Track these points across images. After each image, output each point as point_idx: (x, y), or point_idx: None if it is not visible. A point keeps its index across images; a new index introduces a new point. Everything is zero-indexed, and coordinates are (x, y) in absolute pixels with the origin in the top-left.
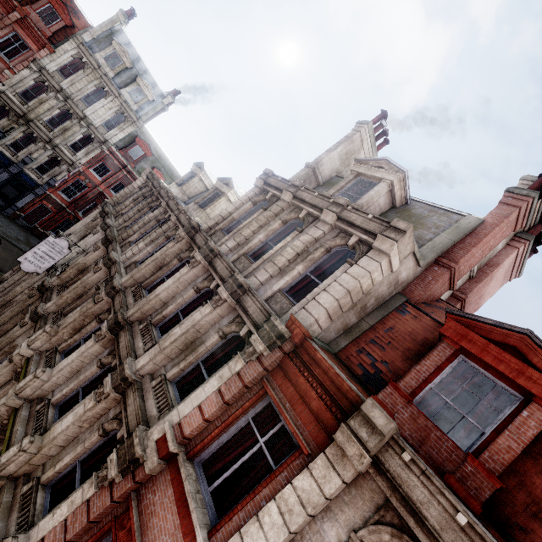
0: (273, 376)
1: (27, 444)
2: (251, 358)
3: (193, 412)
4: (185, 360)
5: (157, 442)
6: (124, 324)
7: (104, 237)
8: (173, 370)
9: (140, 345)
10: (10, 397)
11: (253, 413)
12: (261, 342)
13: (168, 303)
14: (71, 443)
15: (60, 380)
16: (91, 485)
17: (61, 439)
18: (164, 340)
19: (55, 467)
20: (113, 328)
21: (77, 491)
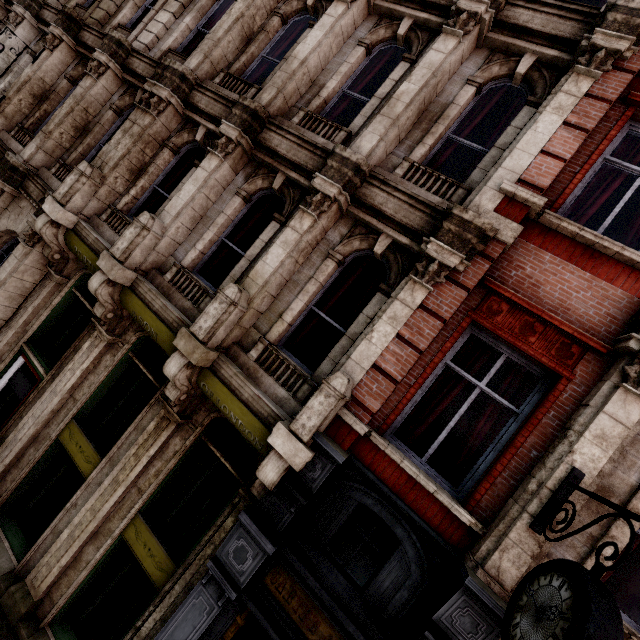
0: (637, 90)
1: (237, 293)
2: (604, 68)
3: (537, 161)
4: (432, 133)
5: (495, 212)
6: (265, 119)
7: (58, 16)
8: (417, 152)
9: (321, 141)
10: (113, 268)
11: (611, 150)
12: (623, 36)
13: (318, 81)
14: (284, 290)
15: (179, 235)
16: (412, 292)
17: (275, 283)
18: (390, 107)
19: (283, 320)
20: (248, 127)
21: (390, 306)
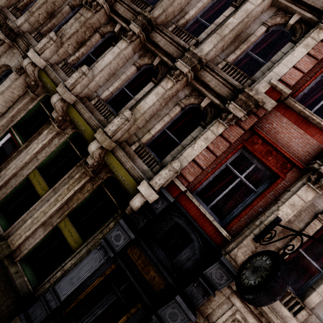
0: None
1: (130, 115)
2: None
3: (290, 71)
4: (240, 48)
5: (265, 94)
6: (154, 25)
7: None
8: (230, 57)
9: (182, 43)
10: (65, 93)
11: None
12: None
13: (184, 9)
14: (152, 118)
15: (101, 81)
16: (217, 127)
17: (149, 113)
18: (221, 30)
19: (150, 133)
20: (145, 28)
21: (205, 133)
